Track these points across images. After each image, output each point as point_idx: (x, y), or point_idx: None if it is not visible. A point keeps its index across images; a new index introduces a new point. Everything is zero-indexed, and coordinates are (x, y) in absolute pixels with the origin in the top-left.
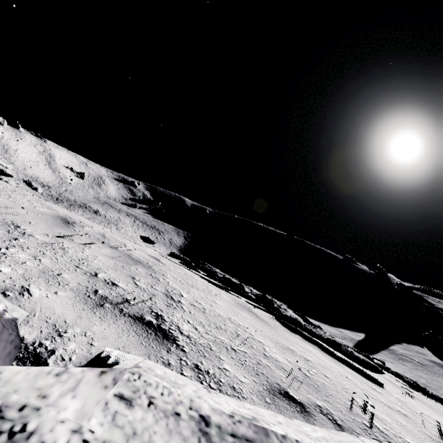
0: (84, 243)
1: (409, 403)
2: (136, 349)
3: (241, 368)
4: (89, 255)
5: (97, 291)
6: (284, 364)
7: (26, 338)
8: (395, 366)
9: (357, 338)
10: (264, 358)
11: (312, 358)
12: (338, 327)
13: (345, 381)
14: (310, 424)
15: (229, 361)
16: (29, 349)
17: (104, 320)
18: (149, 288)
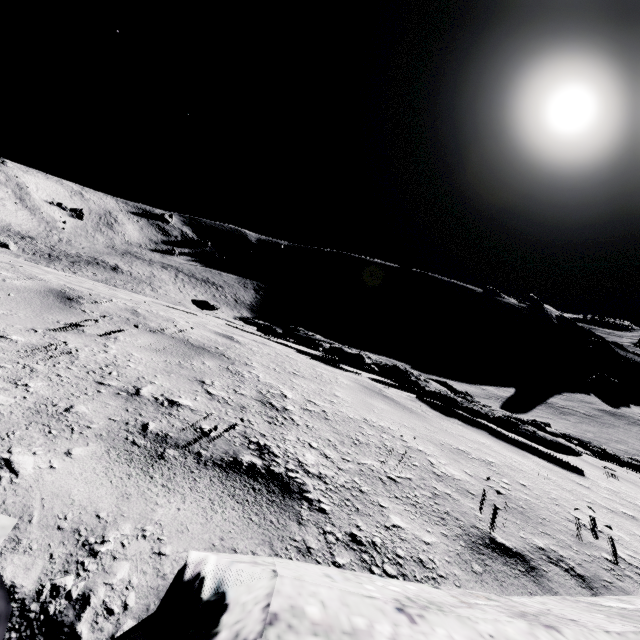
0: (105, 334)
1: (621, 491)
2: (245, 537)
3: (416, 515)
4: (118, 355)
5: (146, 426)
6: (466, 483)
7: (20, 584)
8: (555, 423)
9: (505, 394)
10: (438, 482)
11: (492, 456)
12: (480, 384)
13: (547, 484)
14: (588, 630)
15: (395, 507)
16: (30, 614)
17: (172, 488)
18: (232, 397)
